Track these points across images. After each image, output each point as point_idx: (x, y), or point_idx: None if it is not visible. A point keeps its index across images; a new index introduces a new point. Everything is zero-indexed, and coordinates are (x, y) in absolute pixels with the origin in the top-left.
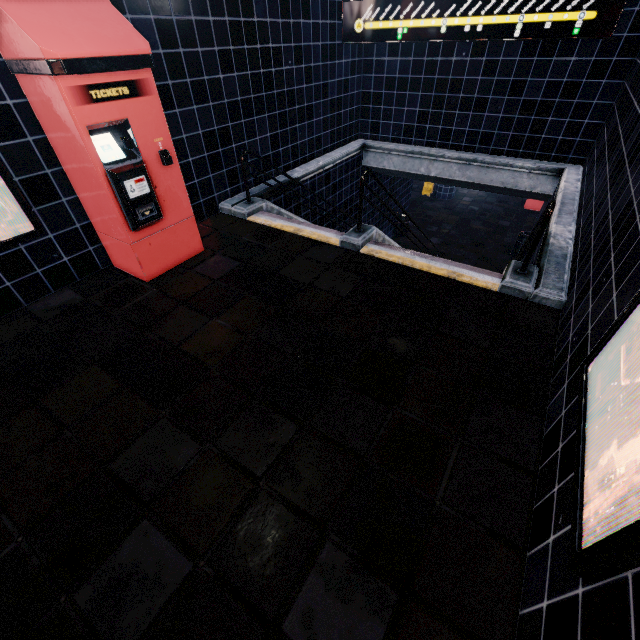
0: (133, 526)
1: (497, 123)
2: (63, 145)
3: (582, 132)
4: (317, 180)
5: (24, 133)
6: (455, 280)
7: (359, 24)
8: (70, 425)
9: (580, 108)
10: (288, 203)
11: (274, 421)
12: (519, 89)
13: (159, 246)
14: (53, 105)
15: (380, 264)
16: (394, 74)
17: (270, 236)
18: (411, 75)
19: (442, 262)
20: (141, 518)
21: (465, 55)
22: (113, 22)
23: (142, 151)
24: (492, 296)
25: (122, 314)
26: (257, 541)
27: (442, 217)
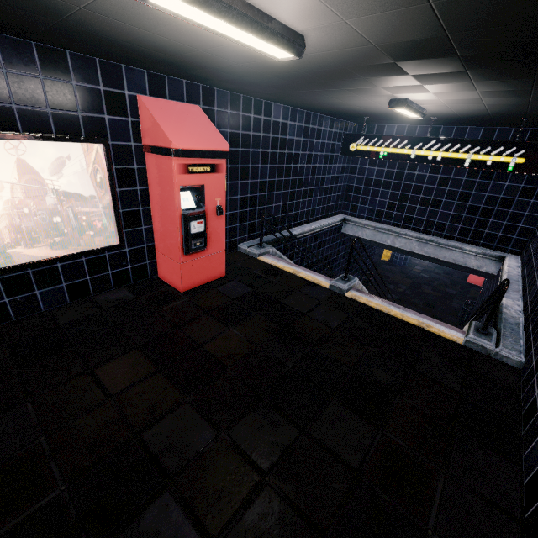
0: (156, 496)
1: (449, 217)
2: (158, 194)
3: (518, 232)
4: (308, 238)
5: (136, 184)
6: (425, 329)
7: (353, 146)
8: (114, 394)
9: (515, 216)
10: (286, 251)
11: (278, 423)
12: (466, 197)
13: (197, 268)
14: (163, 172)
15: (362, 307)
16: (372, 177)
17: (275, 273)
18: (384, 179)
19: (412, 313)
20: (164, 490)
21: (425, 172)
22: (212, 132)
23: (206, 204)
24: (458, 347)
25: (161, 313)
26: (263, 535)
27: (398, 278)
